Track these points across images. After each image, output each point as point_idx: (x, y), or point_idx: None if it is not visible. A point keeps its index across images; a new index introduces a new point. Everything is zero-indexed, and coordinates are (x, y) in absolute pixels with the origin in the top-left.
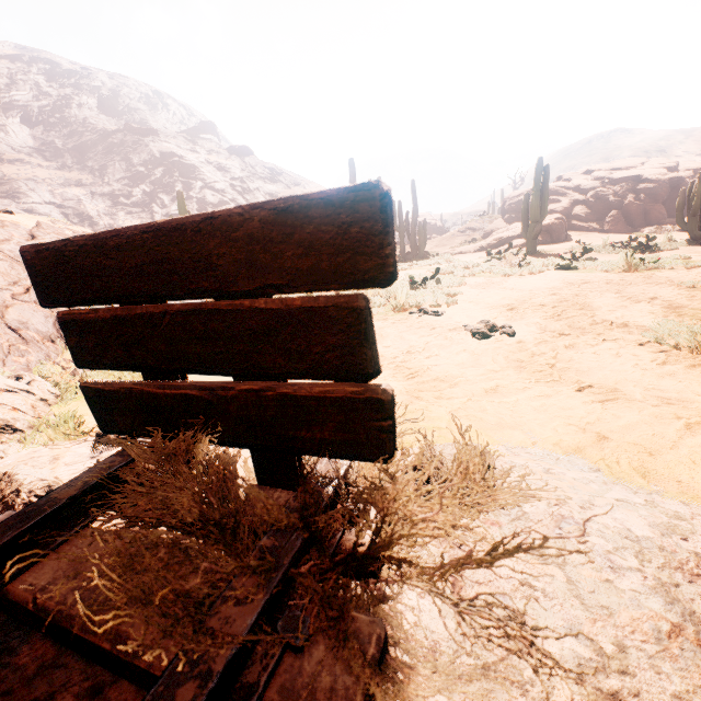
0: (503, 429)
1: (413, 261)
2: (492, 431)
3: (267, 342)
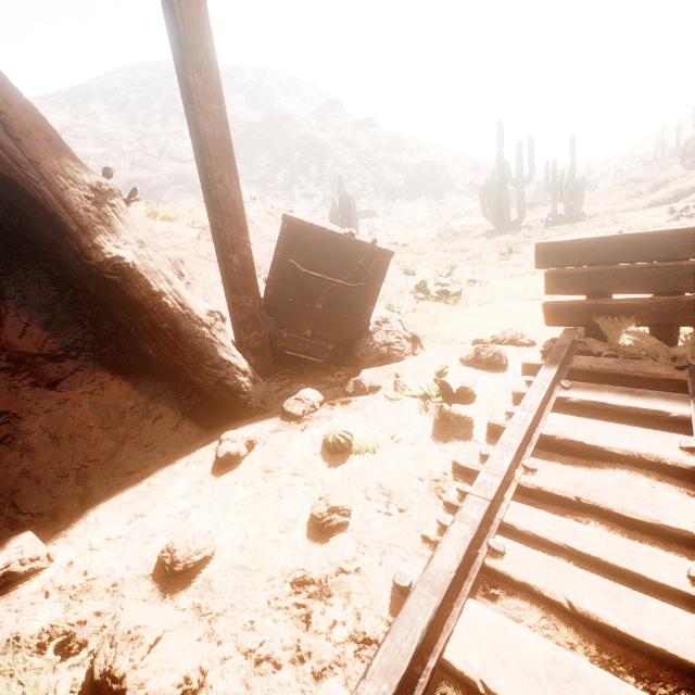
0: None
1: (569, 224)
2: None
3: (691, 278)
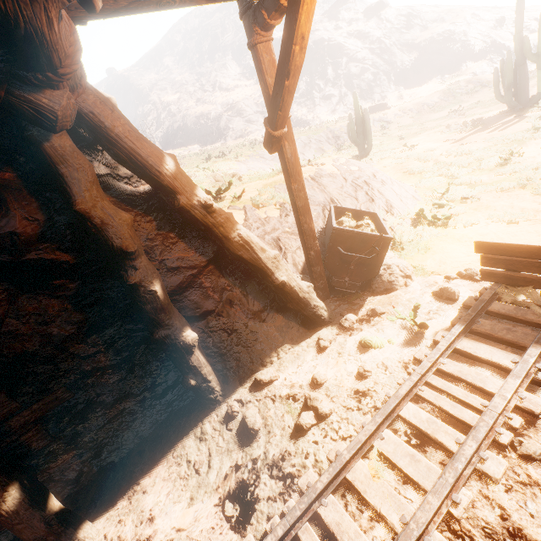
0: None
1: None
2: None
3: None
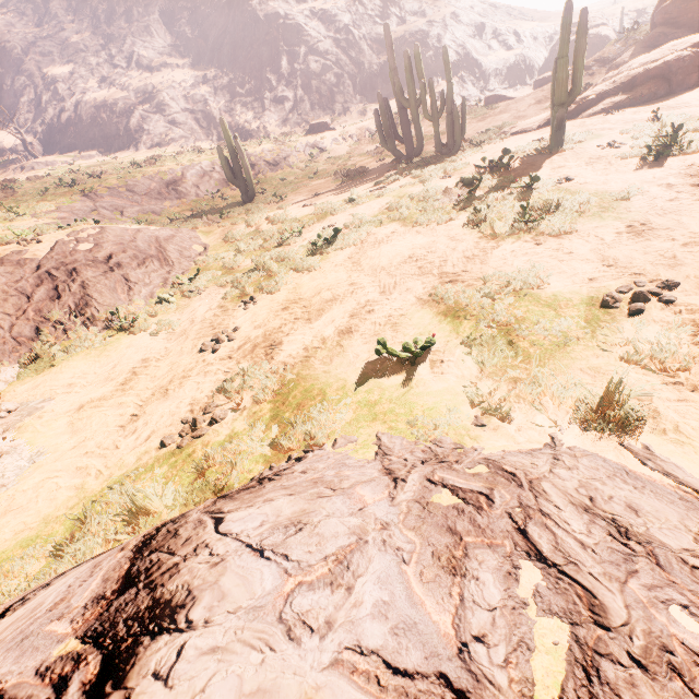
0: (69, 434)
1: (430, 165)
2: (62, 434)
3: None
